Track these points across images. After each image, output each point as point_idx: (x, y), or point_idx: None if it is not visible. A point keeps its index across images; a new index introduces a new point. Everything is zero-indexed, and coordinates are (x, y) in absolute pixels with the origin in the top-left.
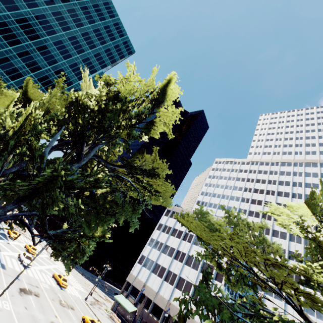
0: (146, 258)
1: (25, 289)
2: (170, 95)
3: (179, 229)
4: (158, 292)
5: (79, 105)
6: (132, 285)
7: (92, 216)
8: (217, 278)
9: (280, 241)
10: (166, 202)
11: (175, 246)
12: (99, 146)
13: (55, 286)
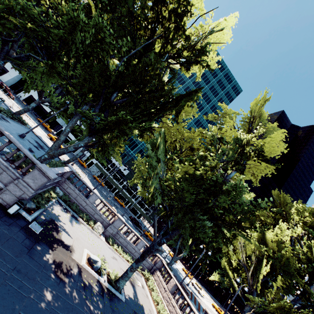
0: None
1: None
2: None
3: None
4: None
5: None
6: None
7: None
8: None
9: None
10: None
11: None
12: None
13: None
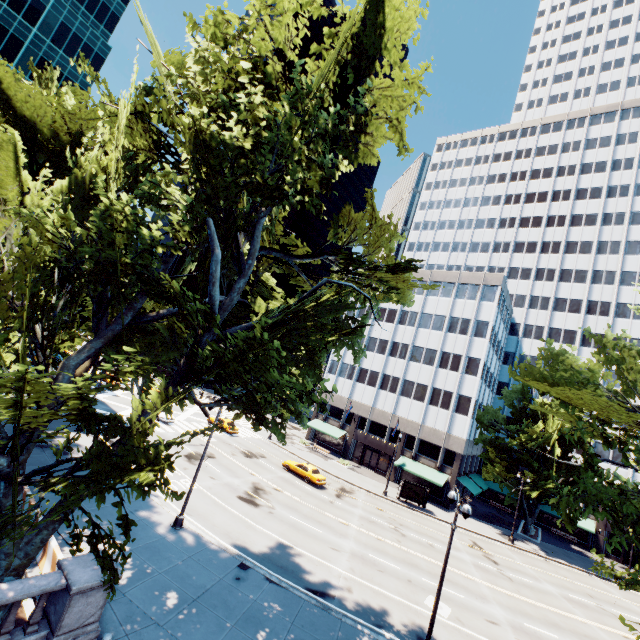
0: (340, 364)
1: (192, 454)
2: (394, 31)
3: (390, 307)
4: (374, 407)
5: (205, 143)
6: (329, 405)
7: (306, 367)
8: (468, 371)
9: (574, 288)
10: (405, 294)
11: (387, 337)
12: (261, 222)
13: (222, 435)
